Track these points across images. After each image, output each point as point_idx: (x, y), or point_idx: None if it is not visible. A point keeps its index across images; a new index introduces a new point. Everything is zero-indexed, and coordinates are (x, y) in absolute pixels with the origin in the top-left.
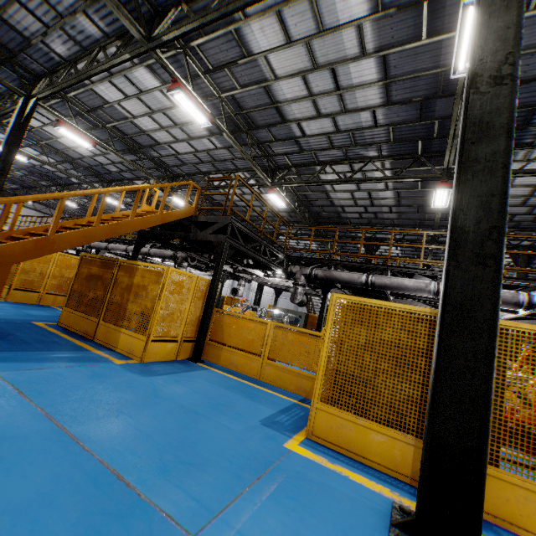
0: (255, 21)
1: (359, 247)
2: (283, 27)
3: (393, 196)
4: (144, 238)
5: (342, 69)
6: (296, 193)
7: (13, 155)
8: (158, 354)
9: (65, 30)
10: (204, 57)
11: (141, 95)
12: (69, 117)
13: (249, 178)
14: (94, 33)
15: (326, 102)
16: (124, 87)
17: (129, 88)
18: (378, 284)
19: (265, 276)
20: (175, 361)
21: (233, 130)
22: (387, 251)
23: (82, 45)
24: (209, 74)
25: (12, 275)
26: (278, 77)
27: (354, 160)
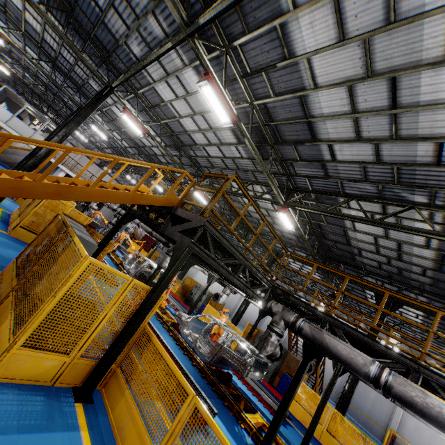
0: (306, 13)
1: (368, 297)
2: (339, 18)
3: (432, 257)
4: (129, 215)
5: (408, 80)
6: (310, 219)
7: (77, 123)
8: (22, 372)
9: (140, 32)
10: (244, 58)
11: (187, 97)
12: (138, 111)
13: (264, 192)
14: (159, 33)
15: (371, 123)
16: (176, 88)
17: (179, 89)
18: (399, 393)
19: (246, 296)
20: (47, 389)
21: (259, 141)
22: (402, 314)
23: (150, 46)
24: (247, 78)
25: (27, 214)
26: (318, 86)
27: (390, 201)
